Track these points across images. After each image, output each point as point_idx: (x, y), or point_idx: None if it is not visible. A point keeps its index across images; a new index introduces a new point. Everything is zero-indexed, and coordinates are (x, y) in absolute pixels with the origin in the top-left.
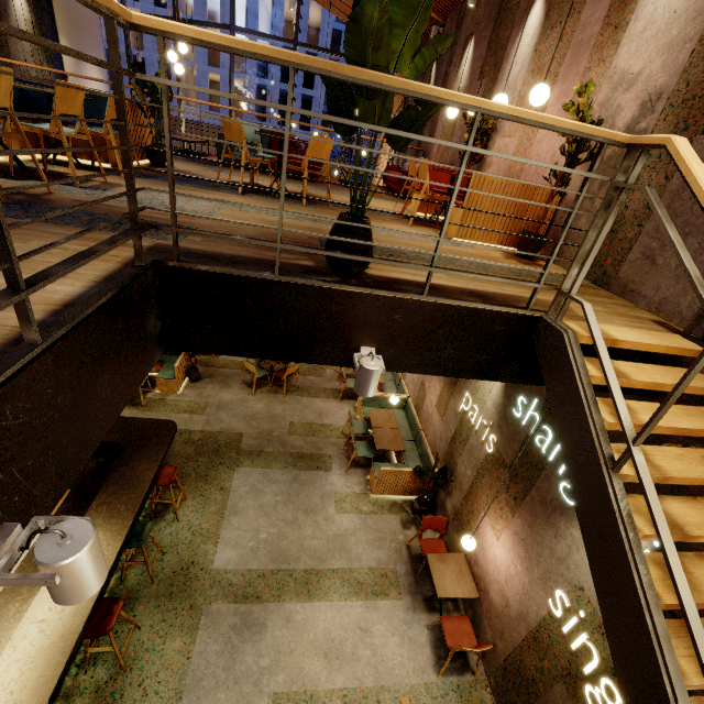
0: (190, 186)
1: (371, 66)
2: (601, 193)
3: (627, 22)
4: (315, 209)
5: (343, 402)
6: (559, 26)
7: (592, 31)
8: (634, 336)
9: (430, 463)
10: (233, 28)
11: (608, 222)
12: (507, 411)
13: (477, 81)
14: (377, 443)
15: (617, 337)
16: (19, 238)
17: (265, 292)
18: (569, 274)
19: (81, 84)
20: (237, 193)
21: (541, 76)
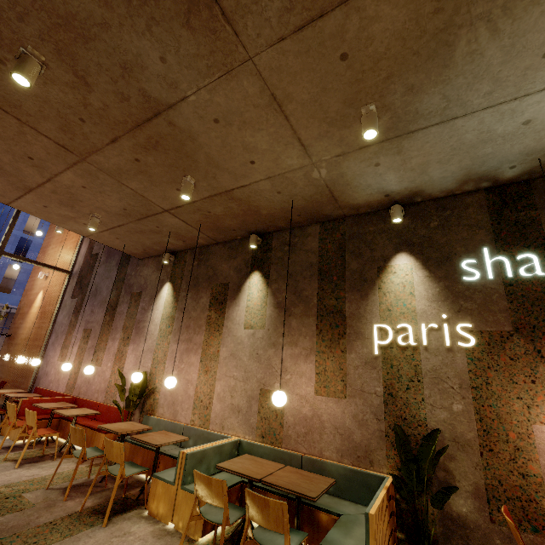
0: None
1: None
2: None
3: None
4: None
5: (116, 521)
6: None
7: None
8: None
9: (371, 477)
10: None
11: None
12: (456, 288)
13: None
14: (303, 491)
15: None
16: None
17: None
18: None
19: None
20: None
21: None
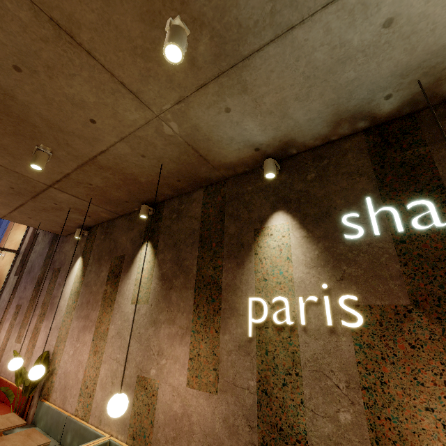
0: None
1: None
2: None
3: None
4: None
5: None
6: None
7: None
8: None
9: None
10: None
11: None
12: (337, 250)
13: None
14: None
15: None
16: None
17: None
18: None
19: None
20: None
21: None
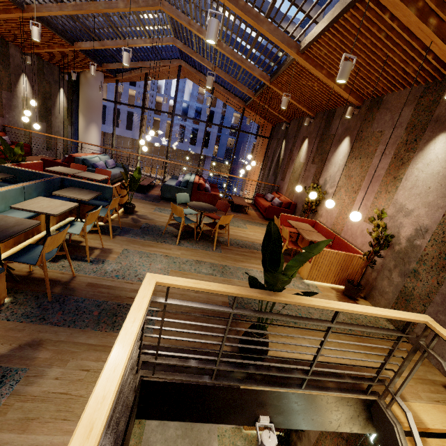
0: (149, 239)
1: (279, 286)
2: (395, 270)
3: (401, 178)
4: (220, 254)
5: None
6: (359, 159)
7: (380, 172)
8: (437, 418)
9: None
10: (174, 114)
11: (418, 364)
12: None
13: (311, 164)
14: None
15: (428, 423)
16: (61, 359)
17: (204, 390)
18: (393, 380)
19: (86, 136)
20: (175, 241)
21: (351, 181)
